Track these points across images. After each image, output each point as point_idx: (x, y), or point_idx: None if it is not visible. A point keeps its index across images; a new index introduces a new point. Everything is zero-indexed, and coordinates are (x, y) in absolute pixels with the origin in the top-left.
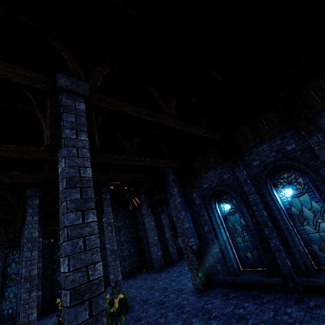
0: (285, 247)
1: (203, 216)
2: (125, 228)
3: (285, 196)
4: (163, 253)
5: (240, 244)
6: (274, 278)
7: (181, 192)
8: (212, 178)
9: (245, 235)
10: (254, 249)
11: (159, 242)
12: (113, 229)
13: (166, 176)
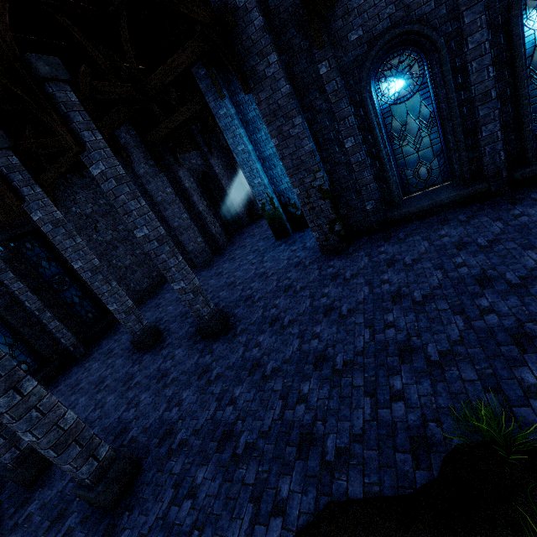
0: (506, 131)
1: (344, 118)
2: (104, 216)
3: (534, 28)
4: (204, 239)
5: (411, 156)
6: (478, 185)
7: (283, 67)
8: (378, 6)
9: (424, 137)
10: (434, 157)
11: (192, 223)
12: (137, 192)
13: (239, 21)
